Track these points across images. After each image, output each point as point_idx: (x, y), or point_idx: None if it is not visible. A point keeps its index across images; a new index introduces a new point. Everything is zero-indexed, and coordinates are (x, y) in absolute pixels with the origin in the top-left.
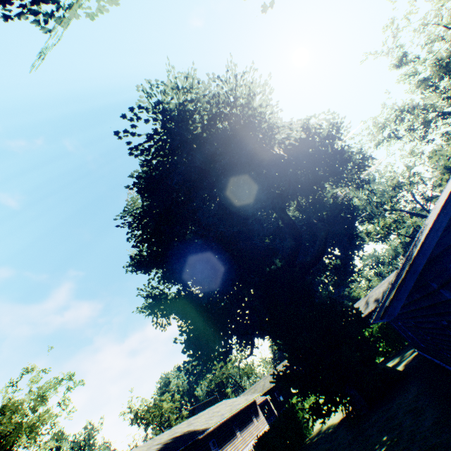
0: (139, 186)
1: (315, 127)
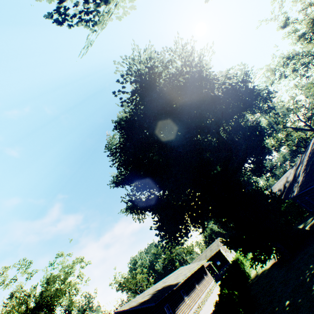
0: (117, 128)
1: (233, 76)
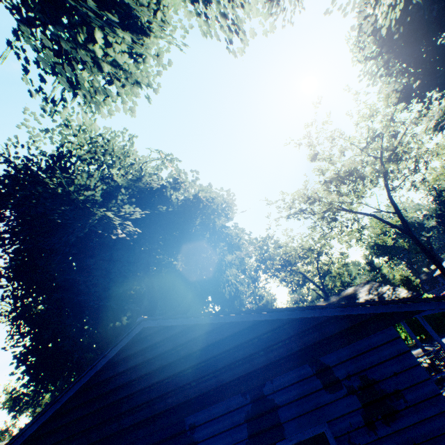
0: None
1: (207, 199)
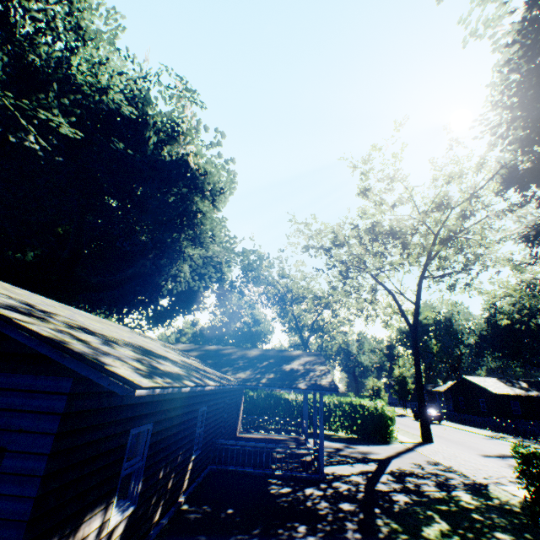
0: None
1: (199, 169)
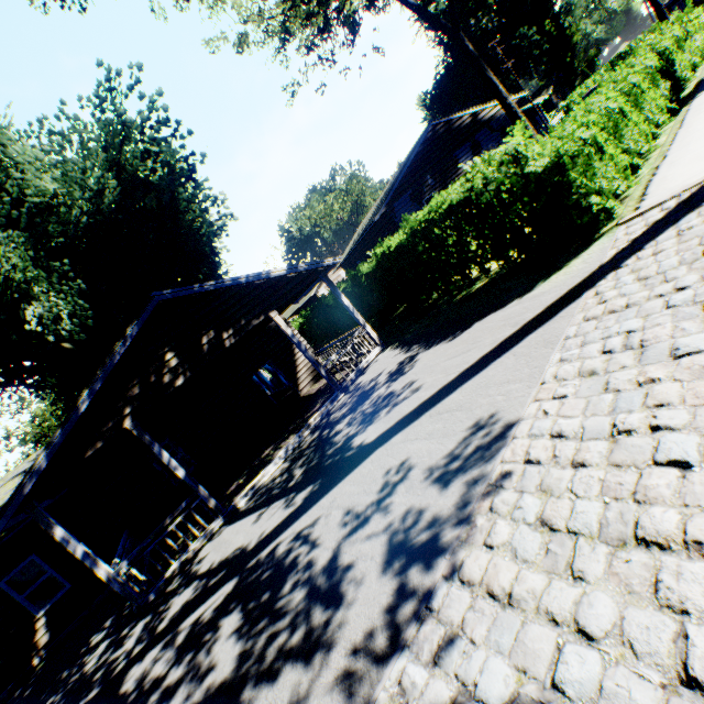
0: None
1: None
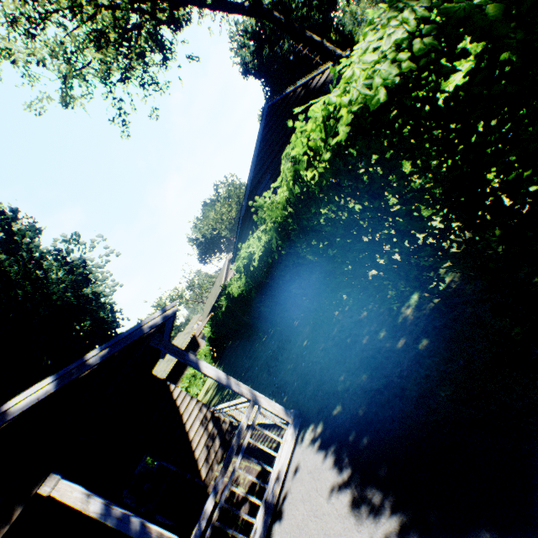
0: None
1: None
